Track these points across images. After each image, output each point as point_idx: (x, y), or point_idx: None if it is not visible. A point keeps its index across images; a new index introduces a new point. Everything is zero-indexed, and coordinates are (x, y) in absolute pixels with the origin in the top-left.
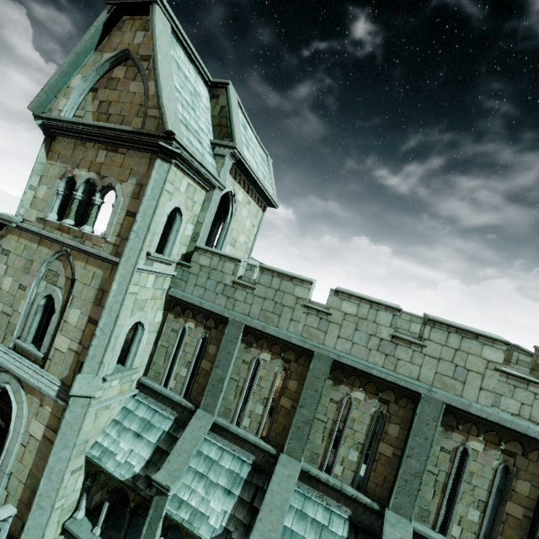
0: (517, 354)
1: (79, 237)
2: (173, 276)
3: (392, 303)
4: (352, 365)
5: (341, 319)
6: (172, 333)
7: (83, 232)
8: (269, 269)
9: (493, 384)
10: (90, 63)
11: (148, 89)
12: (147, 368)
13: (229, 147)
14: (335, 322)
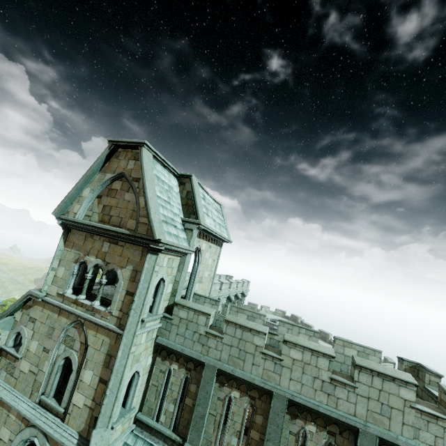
0: (428, 375)
1: (90, 310)
2: (159, 327)
3: (327, 348)
4: (303, 403)
5: (291, 364)
6: (160, 374)
7: (94, 306)
8: (232, 322)
9: (411, 419)
10: (96, 180)
11: (139, 203)
12: (141, 403)
13: (195, 223)
14: (287, 367)
